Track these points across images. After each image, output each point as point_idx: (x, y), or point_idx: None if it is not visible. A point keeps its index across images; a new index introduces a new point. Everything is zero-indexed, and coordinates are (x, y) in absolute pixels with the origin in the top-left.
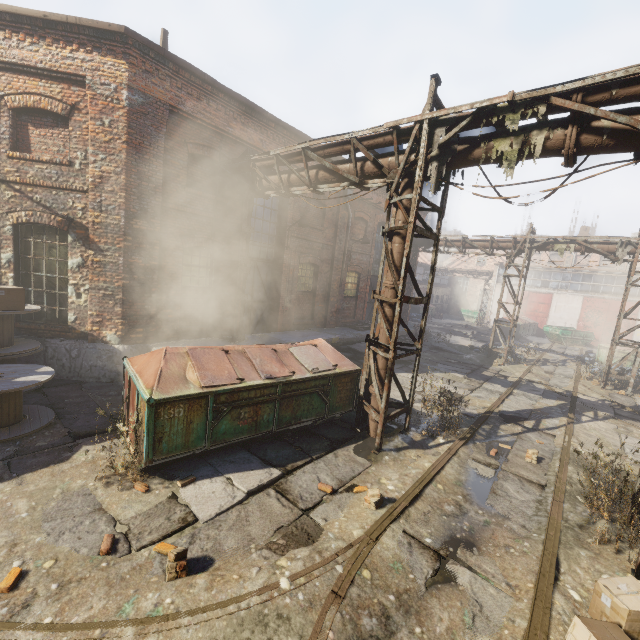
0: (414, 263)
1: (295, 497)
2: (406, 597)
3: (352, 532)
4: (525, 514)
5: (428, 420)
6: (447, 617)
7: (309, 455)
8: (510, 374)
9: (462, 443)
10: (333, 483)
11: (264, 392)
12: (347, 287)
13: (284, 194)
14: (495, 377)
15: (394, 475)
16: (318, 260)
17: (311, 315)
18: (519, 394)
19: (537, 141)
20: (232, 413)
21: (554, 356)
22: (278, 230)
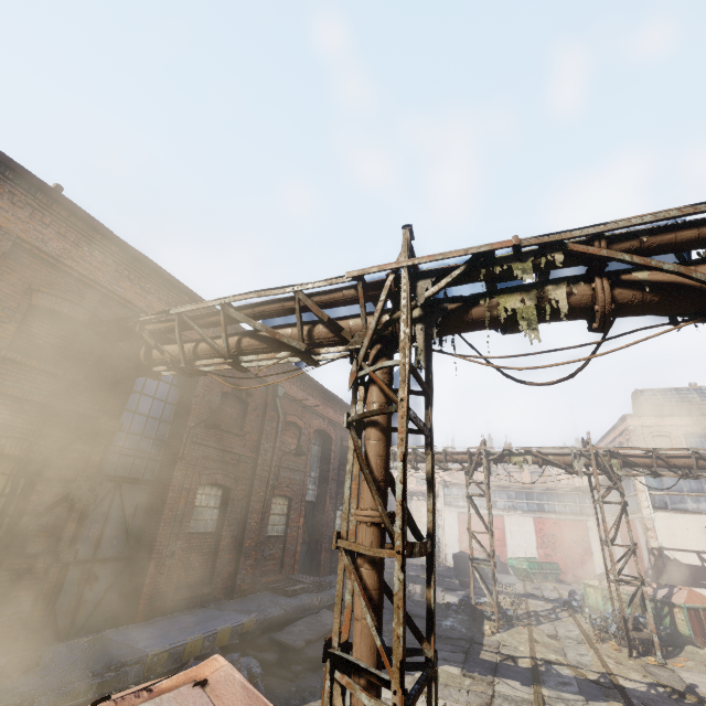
0: None
1: None
2: None
3: None
4: None
5: None
6: None
7: None
8: (514, 650)
9: None
10: None
11: None
12: (272, 520)
13: (185, 370)
14: (501, 662)
15: None
16: (231, 479)
17: (209, 576)
18: (554, 699)
19: (557, 296)
20: None
21: (538, 603)
22: (171, 432)
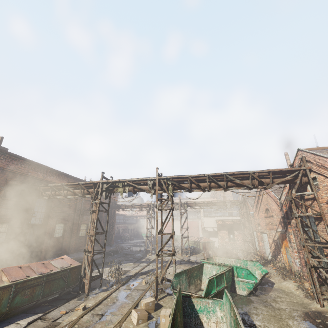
0: (114, 216)
1: (50, 318)
2: (89, 326)
3: (73, 318)
4: (135, 298)
5: (112, 282)
6: (100, 325)
7: (56, 306)
8: (152, 258)
9: (121, 285)
10: (67, 310)
11: (38, 280)
12: (81, 231)
13: (52, 198)
14: (146, 260)
15: (93, 302)
16: (66, 220)
17: (61, 248)
18: (151, 264)
19: (126, 189)
20: (22, 292)
21: None
22: (46, 209)
